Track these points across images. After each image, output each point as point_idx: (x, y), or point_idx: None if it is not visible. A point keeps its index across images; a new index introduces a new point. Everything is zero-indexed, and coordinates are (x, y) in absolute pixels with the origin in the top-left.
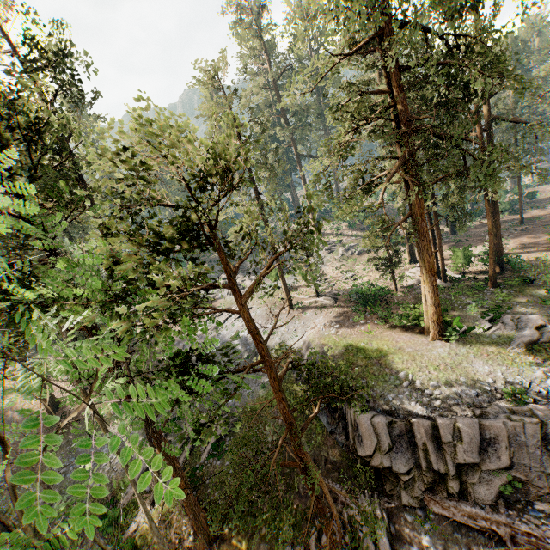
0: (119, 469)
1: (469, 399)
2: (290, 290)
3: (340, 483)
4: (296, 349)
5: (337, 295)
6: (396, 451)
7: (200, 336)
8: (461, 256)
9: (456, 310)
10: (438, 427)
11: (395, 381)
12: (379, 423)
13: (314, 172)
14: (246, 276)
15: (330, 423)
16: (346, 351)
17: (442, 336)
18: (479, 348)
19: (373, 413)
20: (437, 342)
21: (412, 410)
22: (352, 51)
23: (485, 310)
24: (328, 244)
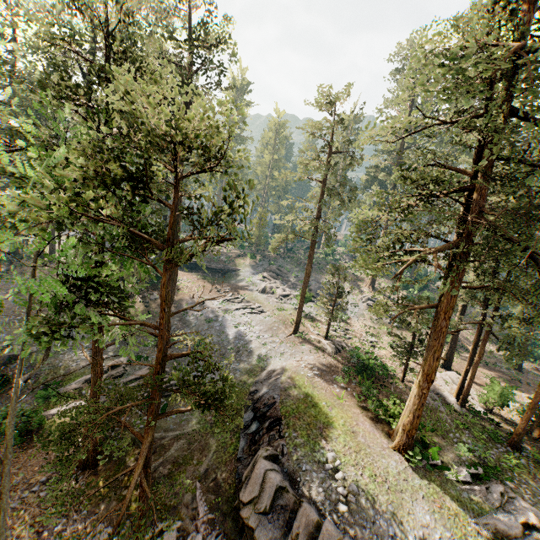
0: (80, 364)
1: (381, 532)
2: (309, 318)
3: (209, 508)
4: (270, 369)
5: (343, 348)
6: (270, 519)
7: (210, 308)
8: (497, 391)
9: (447, 440)
10: (322, 530)
11: (322, 457)
12: (271, 479)
13: (362, 216)
14: (283, 285)
15: (244, 450)
16: (304, 399)
17: (405, 451)
18: (436, 492)
19: (275, 467)
20: (397, 454)
21: (313, 494)
22: (454, 121)
23: (478, 462)
24: (373, 301)
